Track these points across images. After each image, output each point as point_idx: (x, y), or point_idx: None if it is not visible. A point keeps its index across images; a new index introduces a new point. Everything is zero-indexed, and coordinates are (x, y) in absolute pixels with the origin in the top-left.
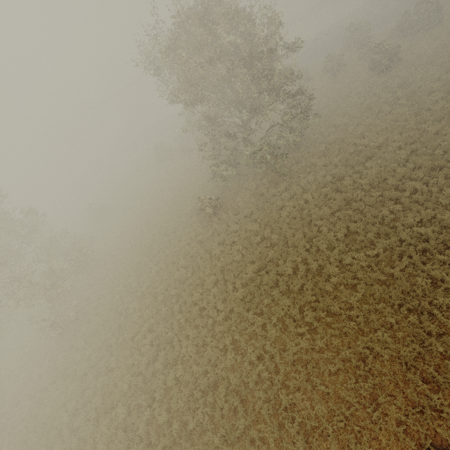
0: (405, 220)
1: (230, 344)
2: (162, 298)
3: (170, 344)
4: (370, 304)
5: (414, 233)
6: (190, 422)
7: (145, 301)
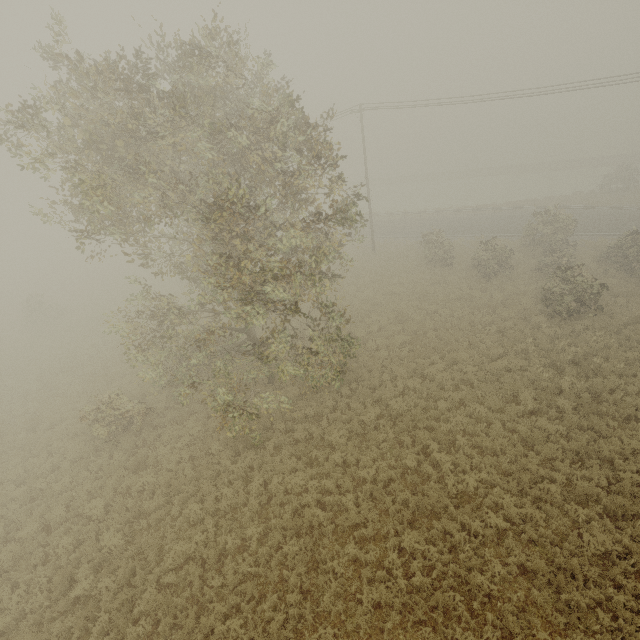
0: None
1: None
2: None
3: None
4: None
5: None
6: None
7: None
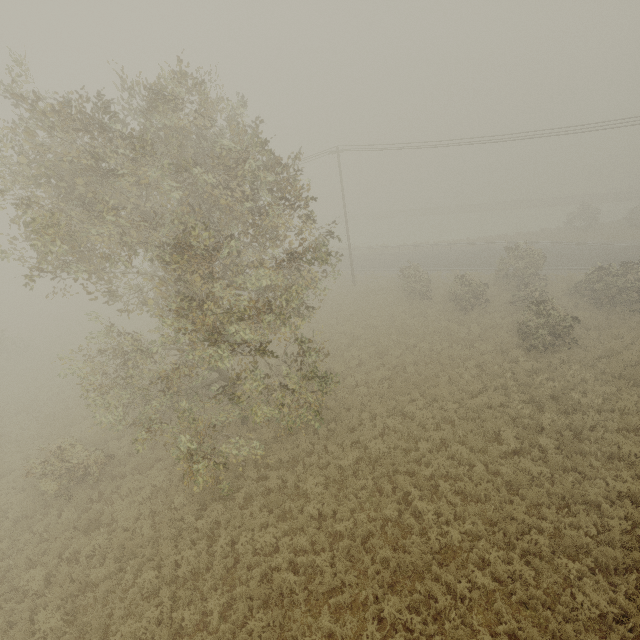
0: None
1: None
2: None
3: None
4: None
5: None
6: None
7: None
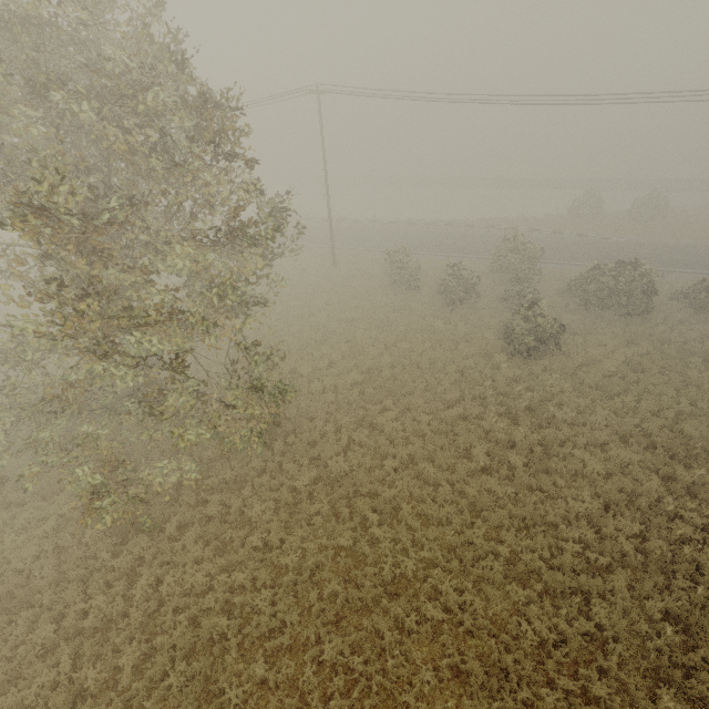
0: None
1: None
2: None
3: None
4: None
5: None
6: None
7: None
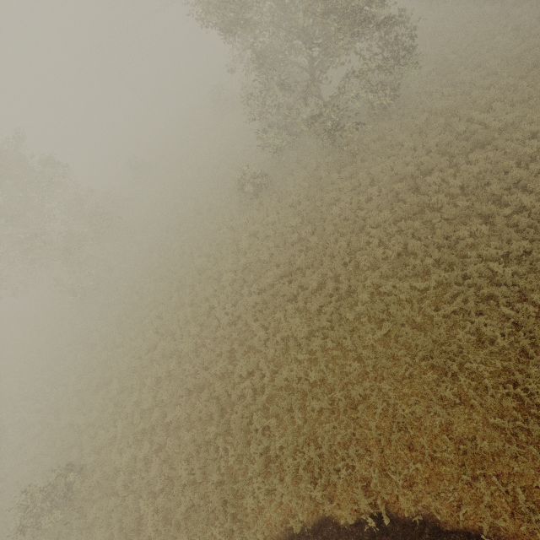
0: (486, 249)
1: (228, 351)
2: (177, 286)
3: (172, 336)
4: (390, 347)
5: (487, 271)
6: (169, 415)
7: (161, 285)
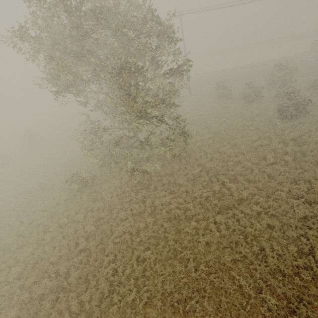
0: None
1: None
2: None
3: None
4: None
5: None
6: None
7: None
